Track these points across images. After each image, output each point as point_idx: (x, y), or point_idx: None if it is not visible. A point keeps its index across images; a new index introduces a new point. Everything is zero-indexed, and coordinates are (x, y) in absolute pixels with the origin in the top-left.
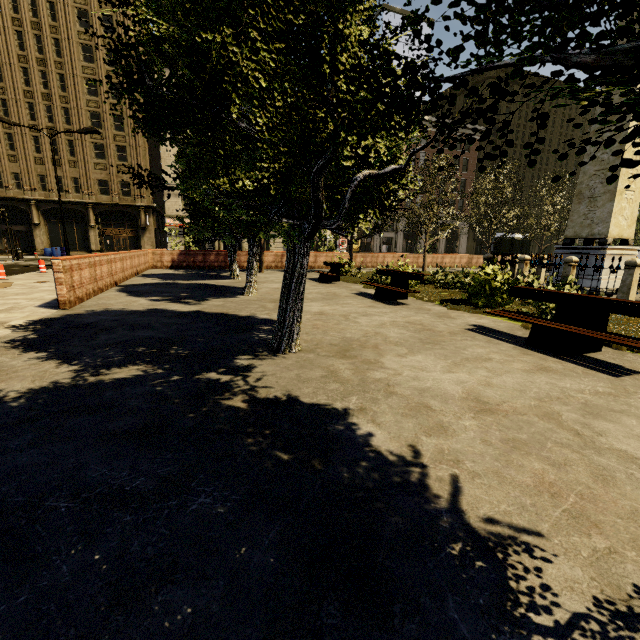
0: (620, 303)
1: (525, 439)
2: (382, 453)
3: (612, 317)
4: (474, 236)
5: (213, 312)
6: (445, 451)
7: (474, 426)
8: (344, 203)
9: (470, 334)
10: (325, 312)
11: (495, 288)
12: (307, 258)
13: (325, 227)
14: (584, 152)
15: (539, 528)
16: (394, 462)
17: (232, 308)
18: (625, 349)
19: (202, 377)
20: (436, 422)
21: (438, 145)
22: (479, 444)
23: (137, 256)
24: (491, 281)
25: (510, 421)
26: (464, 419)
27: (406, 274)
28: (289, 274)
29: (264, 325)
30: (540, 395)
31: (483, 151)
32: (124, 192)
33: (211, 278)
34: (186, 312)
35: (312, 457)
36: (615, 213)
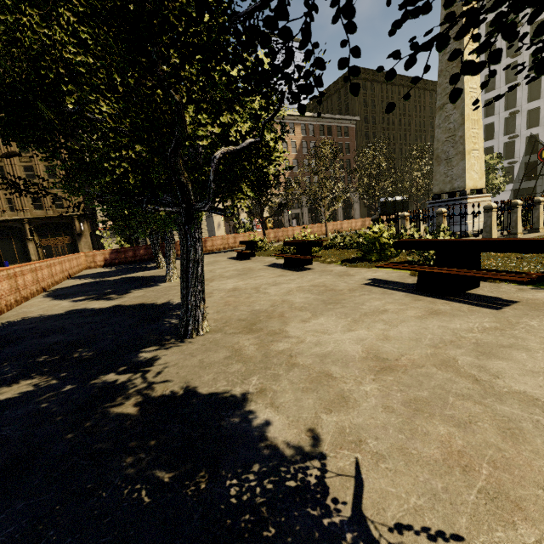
0: (487, 242)
1: (426, 397)
2: (278, 447)
3: (482, 254)
4: (364, 203)
5: (131, 304)
6: (346, 430)
7: (375, 390)
8: (210, 183)
9: (367, 288)
10: (238, 287)
11: (384, 244)
12: (200, 242)
13: (198, 210)
14: (414, 62)
15: (456, 526)
16: (290, 458)
17: (151, 297)
18: (499, 281)
19: (98, 381)
20: (337, 393)
21: (323, 135)
22: (381, 413)
23: (68, 260)
24: (379, 238)
25: (410, 377)
26: (365, 383)
27: (308, 242)
28: (185, 260)
29: (178, 310)
30: (434, 341)
31: (359, 135)
32: (57, 205)
33: (139, 270)
34: (105, 308)
35: (197, 470)
36: (468, 169)
